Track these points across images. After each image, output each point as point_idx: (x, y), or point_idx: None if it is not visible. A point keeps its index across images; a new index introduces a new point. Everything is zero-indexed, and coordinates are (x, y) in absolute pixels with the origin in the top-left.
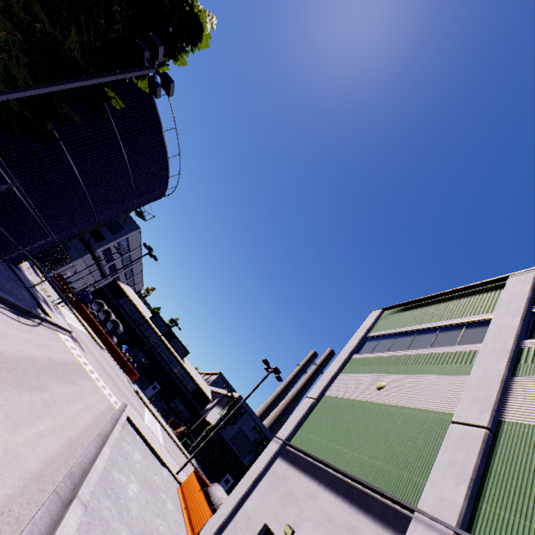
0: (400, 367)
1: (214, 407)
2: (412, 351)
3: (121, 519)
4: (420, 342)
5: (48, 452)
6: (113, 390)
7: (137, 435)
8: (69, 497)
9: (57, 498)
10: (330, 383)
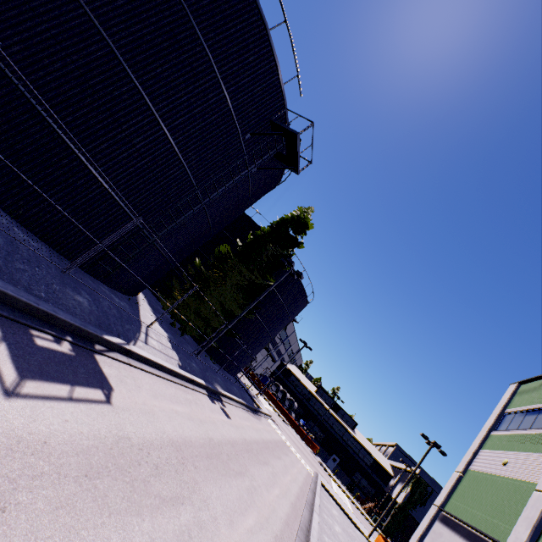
0: (520, 445)
1: (397, 484)
2: (530, 430)
3: (335, 538)
4: (539, 421)
5: (296, 490)
6: (305, 461)
7: (330, 498)
8: (311, 511)
9: (307, 508)
10: (473, 458)
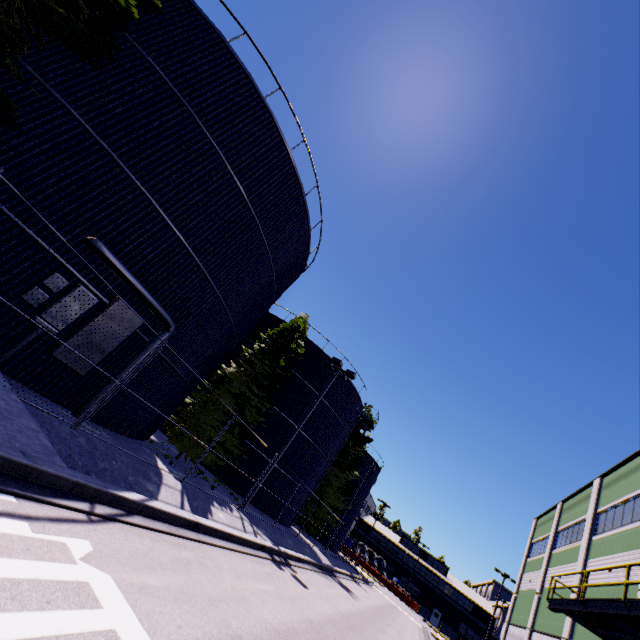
0: (535, 566)
1: (502, 624)
2: (538, 555)
3: None
4: (542, 548)
5: (417, 632)
6: (413, 618)
7: None
8: None
9: None
10: (520, 581)
